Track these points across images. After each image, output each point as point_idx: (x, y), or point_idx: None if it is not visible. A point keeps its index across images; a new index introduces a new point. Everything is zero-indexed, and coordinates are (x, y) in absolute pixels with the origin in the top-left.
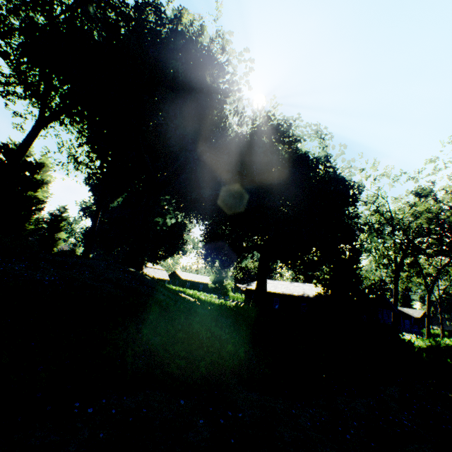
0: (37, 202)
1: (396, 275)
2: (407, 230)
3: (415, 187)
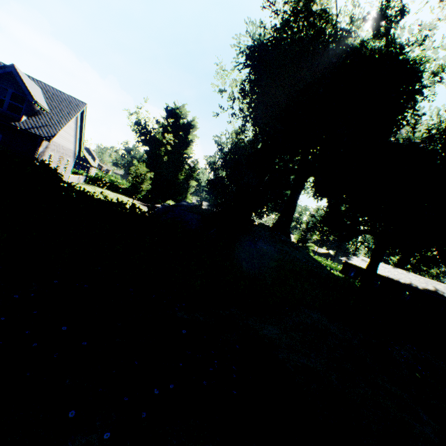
0: (186, 157)
1: None
2: None
3: None
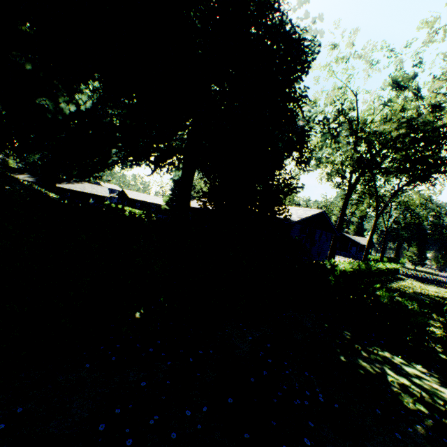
0: None
1: (347, 195)
2: (371, 134)
3: (396, 70)
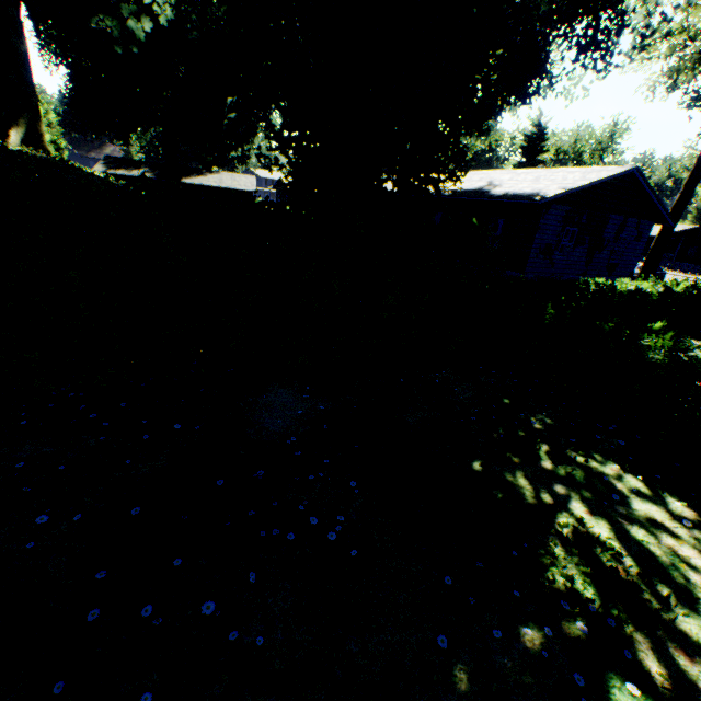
0: None
1: None
2: None
3: None
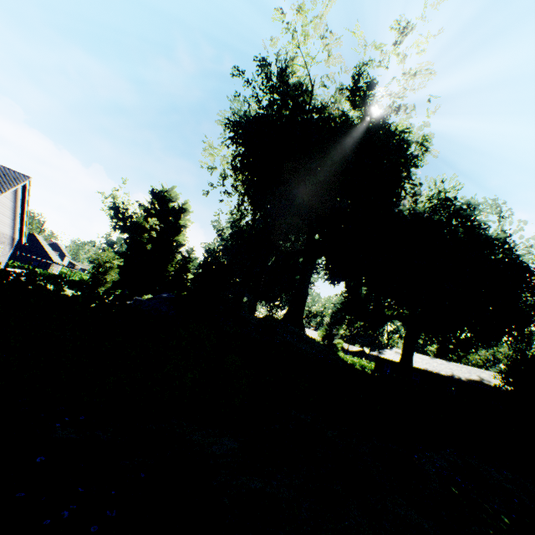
0: (178, 245)
1: None
2: None
3: None
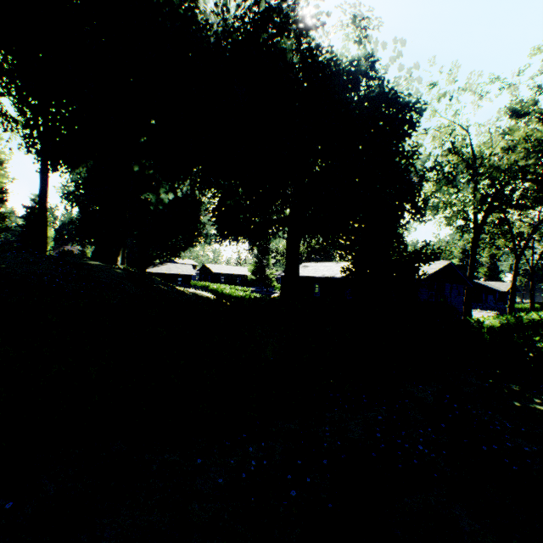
0: None
1: (475, 239)
2: (493, 171)
3: (511, 100)
